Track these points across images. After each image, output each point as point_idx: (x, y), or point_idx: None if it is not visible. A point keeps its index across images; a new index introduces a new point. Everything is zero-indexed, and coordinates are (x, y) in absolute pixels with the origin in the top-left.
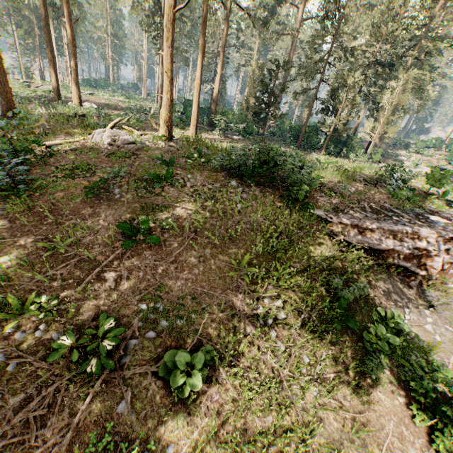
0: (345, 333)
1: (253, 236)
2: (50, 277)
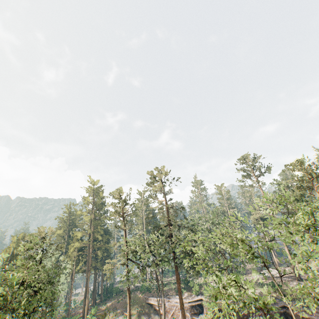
0: (133, 317)
1: None
2: (109, 305)
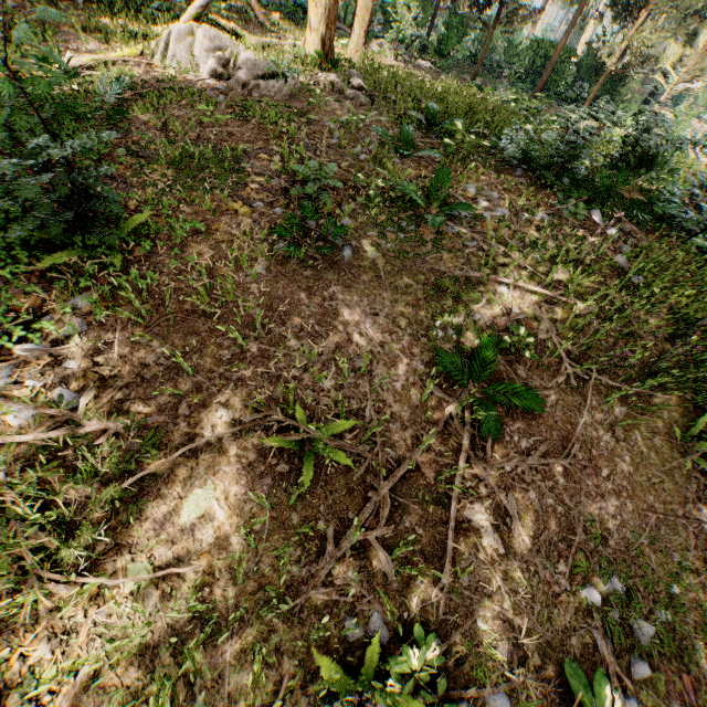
0: None
1: (702, 365)
2: (349, 548)
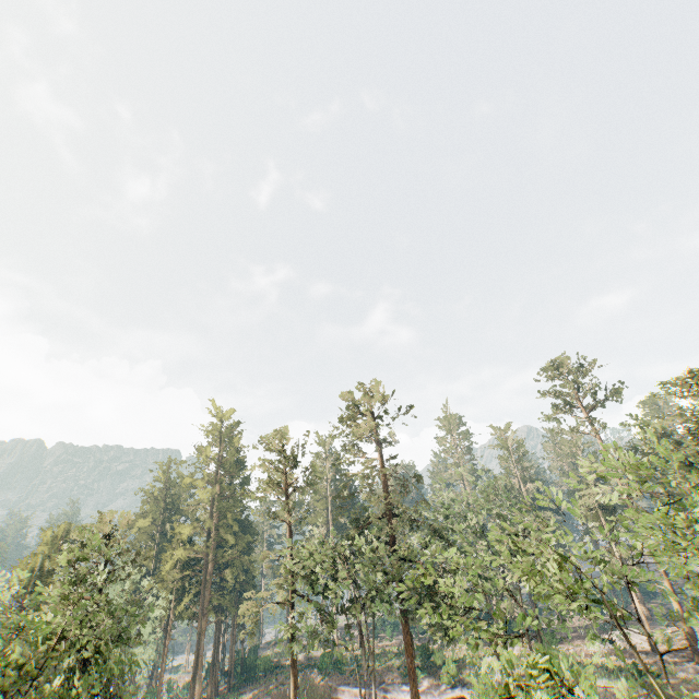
0: None
1: None
2: None
